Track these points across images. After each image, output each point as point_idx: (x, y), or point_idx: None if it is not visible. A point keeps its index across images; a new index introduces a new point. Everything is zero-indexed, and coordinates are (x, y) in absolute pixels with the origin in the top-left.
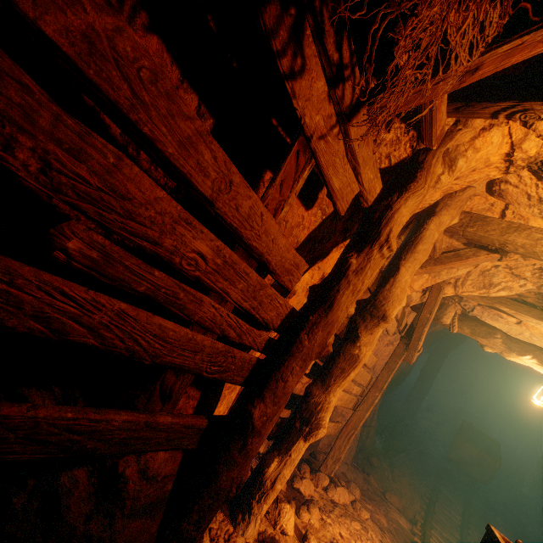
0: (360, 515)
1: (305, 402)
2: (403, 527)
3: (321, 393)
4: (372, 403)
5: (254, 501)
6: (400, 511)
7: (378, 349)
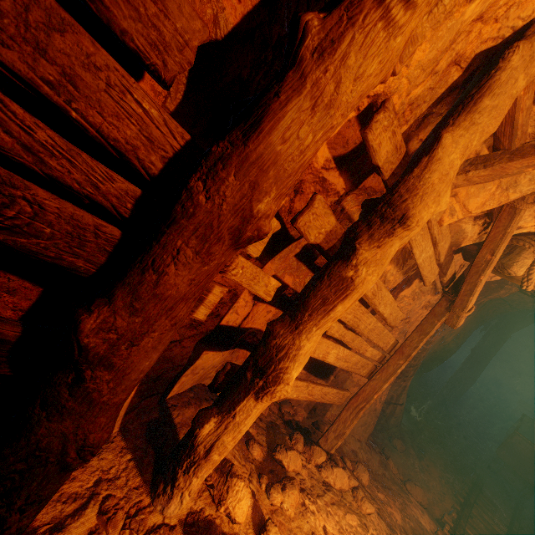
0: (360, 507)
1: (263, 344)
2: (424, 527)
3: (288, 333)
4: (394, 372)
5: (181, 471)
6: (424, 506)
7: (412, 311)
